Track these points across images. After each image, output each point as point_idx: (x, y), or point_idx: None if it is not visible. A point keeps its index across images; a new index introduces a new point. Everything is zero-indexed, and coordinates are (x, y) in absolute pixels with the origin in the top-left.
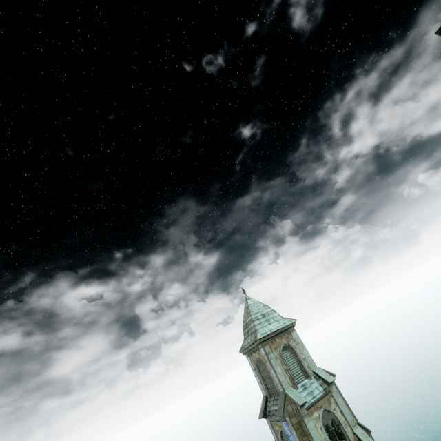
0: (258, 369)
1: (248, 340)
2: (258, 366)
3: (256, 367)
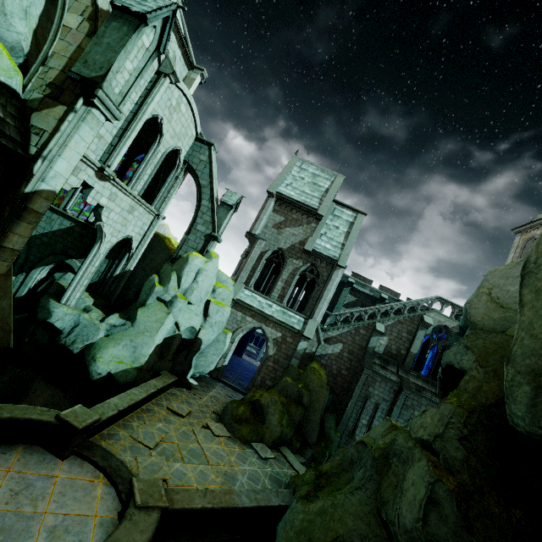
0: (522, 246)
1: (540, 218)
2: (525, 244)
3: (523, 244)
